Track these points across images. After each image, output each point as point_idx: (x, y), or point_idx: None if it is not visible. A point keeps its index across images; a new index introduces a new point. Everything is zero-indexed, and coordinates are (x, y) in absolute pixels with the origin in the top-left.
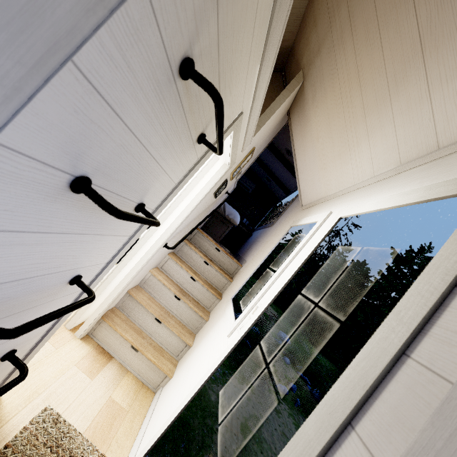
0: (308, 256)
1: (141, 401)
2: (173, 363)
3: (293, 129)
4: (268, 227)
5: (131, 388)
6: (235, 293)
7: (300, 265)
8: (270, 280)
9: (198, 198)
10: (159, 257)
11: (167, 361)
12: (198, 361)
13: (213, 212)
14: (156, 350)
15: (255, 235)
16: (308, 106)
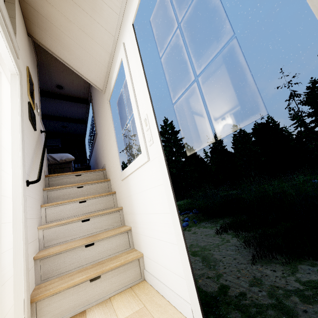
0: (140, 56)
1: (143, 293)
2: (132, 251)
3: (45, 43)
4: (95, 142)
5: (126, 299)
6: (120, 167)
7: (142, 64)
8: (134, 107)
9: (16, 115)
10: (34, 207)
11: (128, 255)
12: (148, 207)
13: (45, 144)
14: (113, 260)
15: (93, 159)
16: (39, 6)
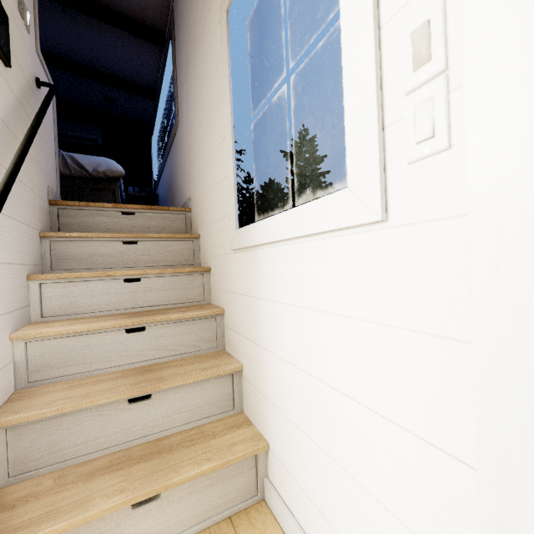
0: None
1: None
2: (240, 423)
3: None
4: (172, 143)
5: None
6: (234, 215)
7: None
8: None
9: None
10: None
11: (230, 435)
12: (324, 364)
13: (39, 115)
14: (193, 444)
15: (165, 181)
16: None
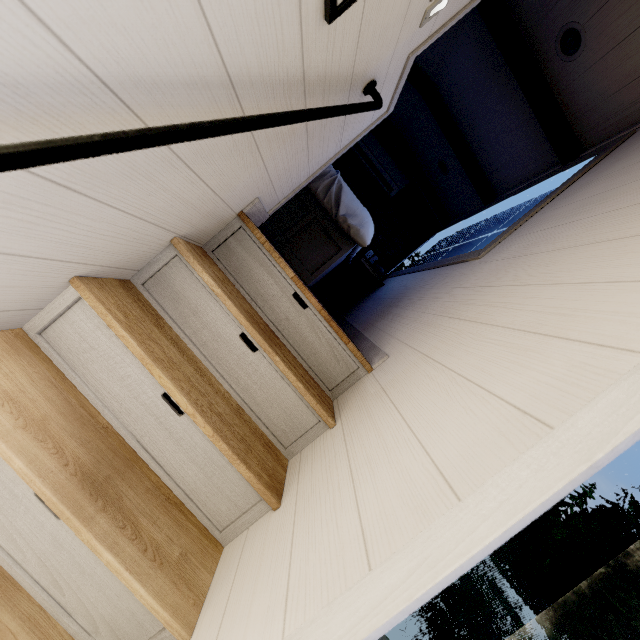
0: None
1: None
2: None
3: None
4: (450, 264)
5: None
6: (360, 638)
7: None
8: None
9: None
10: None
11: None
12: None
13: (302, 113)
14: None
15: (400, 285)
16: None
